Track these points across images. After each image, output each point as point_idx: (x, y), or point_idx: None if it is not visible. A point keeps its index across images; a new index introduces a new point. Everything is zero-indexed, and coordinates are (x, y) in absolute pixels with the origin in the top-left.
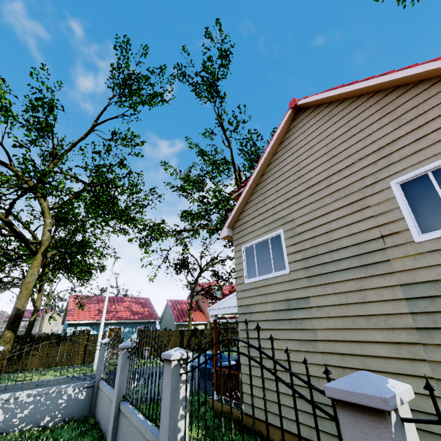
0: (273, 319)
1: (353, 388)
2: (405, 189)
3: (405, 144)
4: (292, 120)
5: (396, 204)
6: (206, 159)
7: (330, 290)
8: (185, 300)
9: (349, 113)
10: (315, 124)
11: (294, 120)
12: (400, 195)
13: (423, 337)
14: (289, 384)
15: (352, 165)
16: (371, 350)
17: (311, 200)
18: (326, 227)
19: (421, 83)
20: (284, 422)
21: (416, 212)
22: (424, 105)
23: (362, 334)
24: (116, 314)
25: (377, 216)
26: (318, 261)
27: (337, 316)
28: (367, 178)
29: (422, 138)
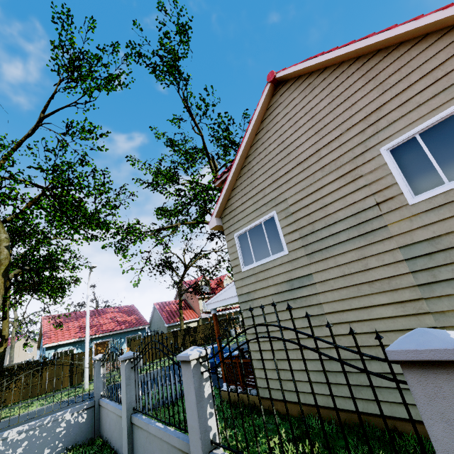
0: (277, 301)
1: (420, 347)
2: (395, 155)
3: (391, 109)
4: (272, 96)
5: (388, 171)
6: (176, 149)
7: (332, 263)
8: (173, 301)
9: (332, 82)
10: (297, 97)
11: (274, 96)
12: (391, 161)
13: (425, 292)
14: (335, 358)
15: (340, 136)
16: (377, 313)
17: (302, 177)
18: (320, 203)
19: (401, 45)
20: (301, 397)
21: (408, 176)
22: (406, 67)
23: (367, 300)
24: (100, 328)
25: (370, 184)
26: (316, 237)
27: (341, 287)
28: (357, 148)
29: (407, 102)
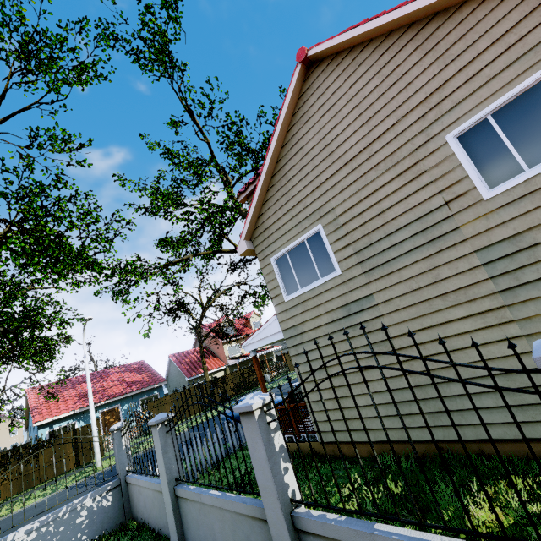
0: (332, 332)
1: None
2: (464, 142)
3: (456, 86)
4: (303, 81)
5: (457, 162)
6: (178, 162)
7: (396, 279)
8: (192, 350)
9: (380, 58)
10: (337, 80)
11: (306, 80)
12: (460, 150)
13: (507, 299)
14: (453, 378)
15: (395, 125)
16: (454, 329)
17: (351, 180)
18: (377, 208)
19: (464, 5)
20: (370, 435)
21: (480, 166)
22: (471, 33)
23: (441, 316)
24: (105, 393)
25: (436, 180)
26: (374, 251)
27: (409, 305)
28: (417, 138)
29: (475, 76)
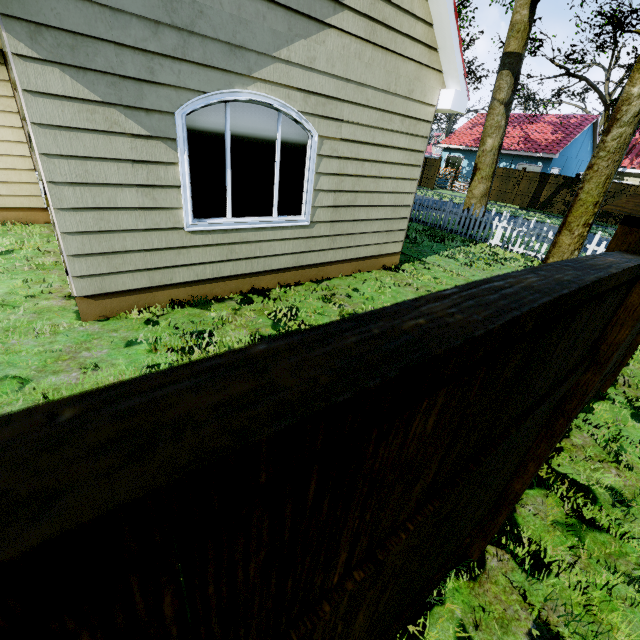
0: None
1: None
2: None
3: None
4: None
5: None
6: None
7: None
8: None
9: None
10: None
11: None
12: None
13: None
14: None
15: None
16: None
17: None
18: None
19: None
20: None
21: None
22: None
23: None
24: None
25: None
26: None
27: None
28: None
29: None
